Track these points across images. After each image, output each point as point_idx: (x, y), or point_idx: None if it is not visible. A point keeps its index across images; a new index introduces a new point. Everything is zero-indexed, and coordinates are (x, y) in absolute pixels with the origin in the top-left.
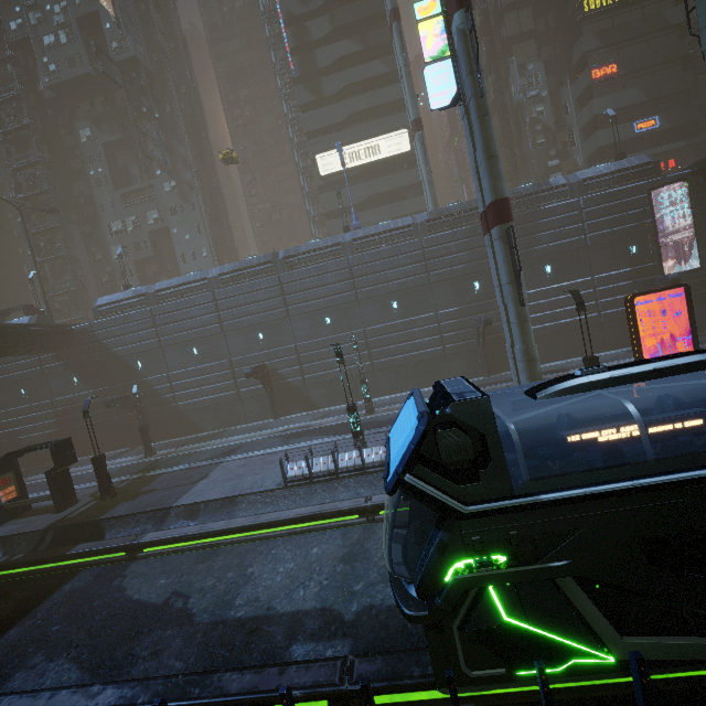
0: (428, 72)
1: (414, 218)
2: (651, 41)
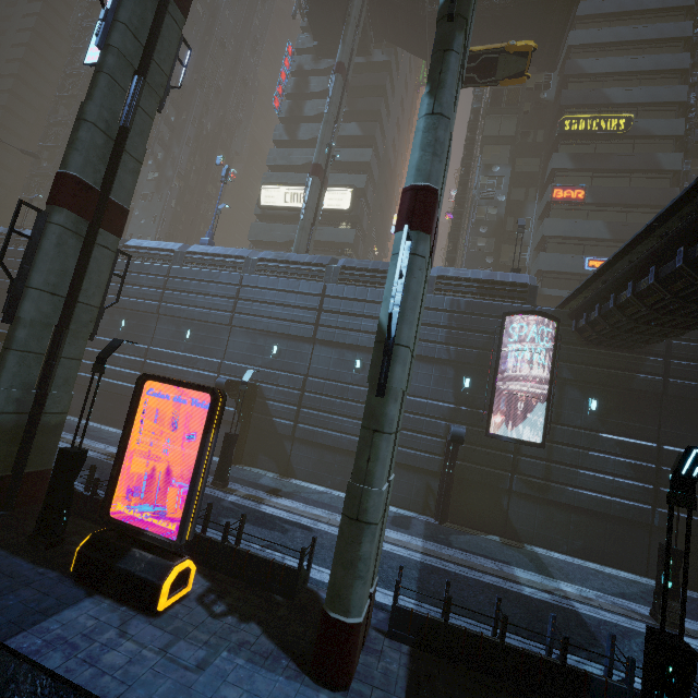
0: None
1: (255, 253)
2: (635, 180)
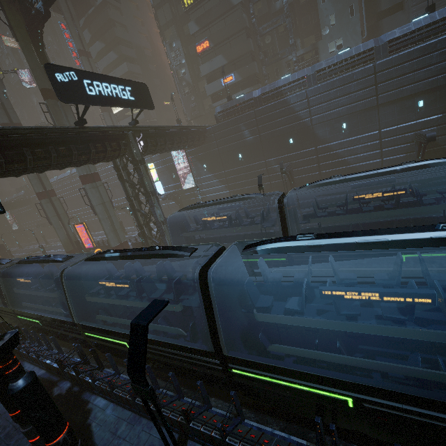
0: None
1: None
2: (226, 18)
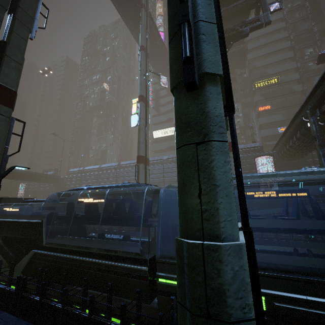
0: (132, 117)
1: (164, 157)
2: (287, 97)
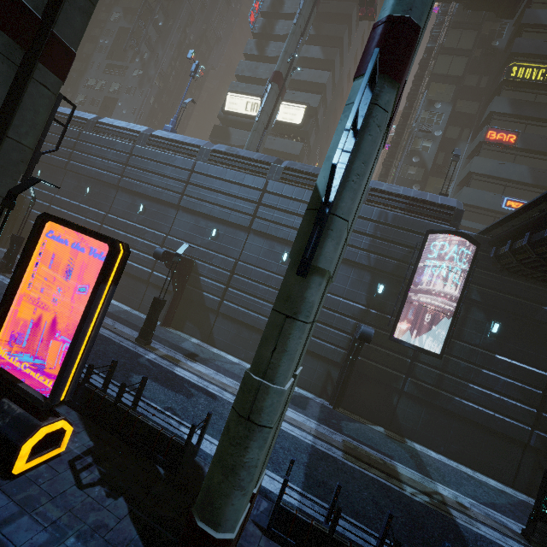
0: None
1: (210, 145)
2: None
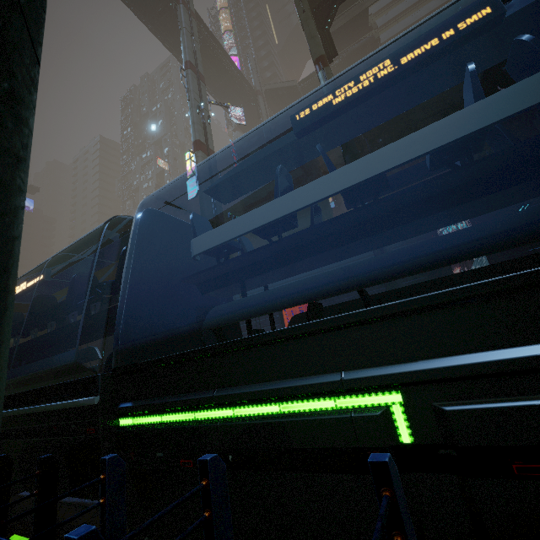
0: (189, 182)
1: None
2: None
